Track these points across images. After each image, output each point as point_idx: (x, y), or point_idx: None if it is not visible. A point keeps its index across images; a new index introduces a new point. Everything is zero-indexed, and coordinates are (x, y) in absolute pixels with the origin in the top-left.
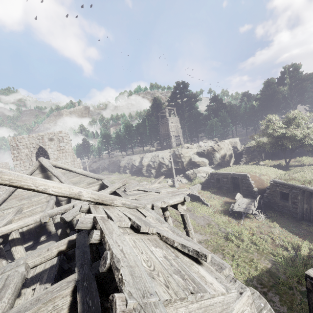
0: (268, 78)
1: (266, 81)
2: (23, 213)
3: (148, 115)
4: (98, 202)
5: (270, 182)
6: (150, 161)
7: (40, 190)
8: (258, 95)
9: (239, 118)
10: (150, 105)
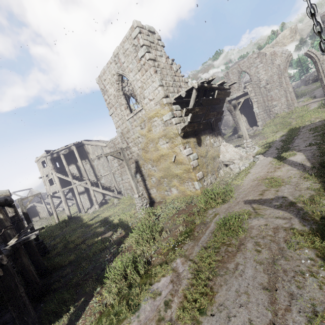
0: None
1: None
2: None
3: None
4: None
5: None
6: None
7: None
8: None
9: None
10: None
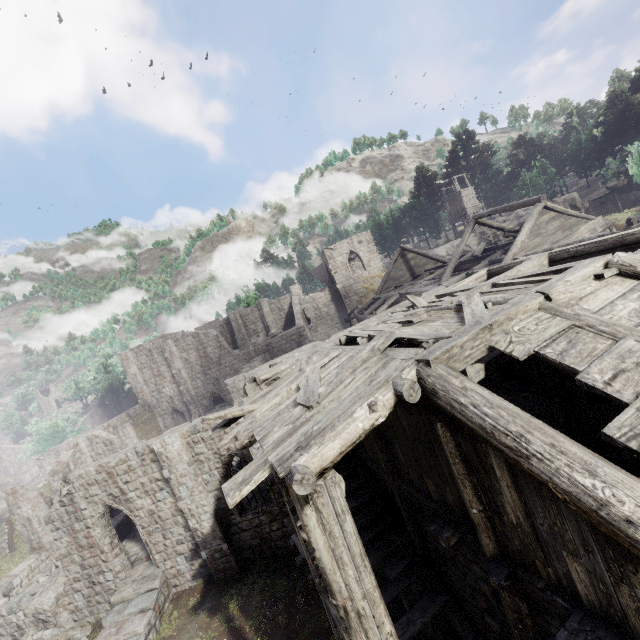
0: (613, 88)
1: (611, 93)
2: (417, 279)
3: (416, 197)
4: (511, 231)
5: (625, 222)
6: (447, 256)
7: (491, 225)
8: (600, 116)
9: (570, 161)
10: (416, 181)
